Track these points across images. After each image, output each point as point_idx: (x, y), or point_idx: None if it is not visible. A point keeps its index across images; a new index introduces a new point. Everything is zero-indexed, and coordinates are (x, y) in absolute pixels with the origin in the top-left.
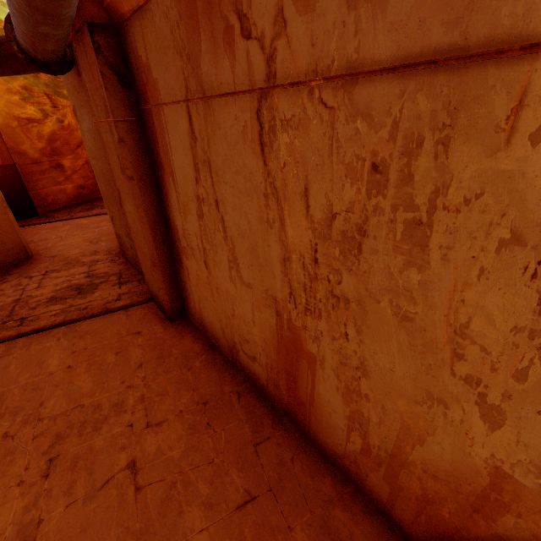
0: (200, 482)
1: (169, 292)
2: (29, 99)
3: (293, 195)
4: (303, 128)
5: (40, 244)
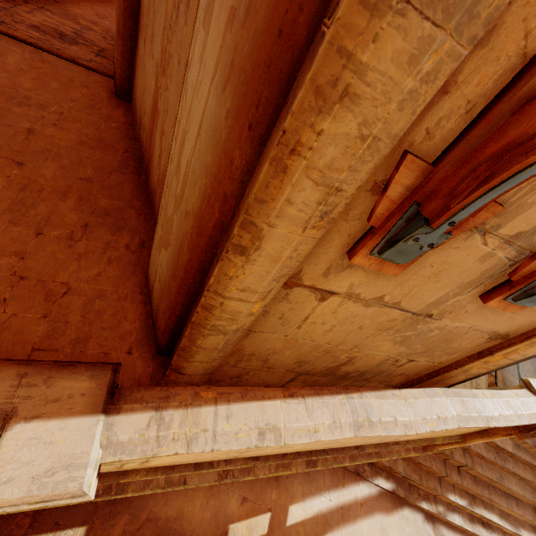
0: (67, 160)
1: (123, 68)
2: None
3: None
4: None
5: None
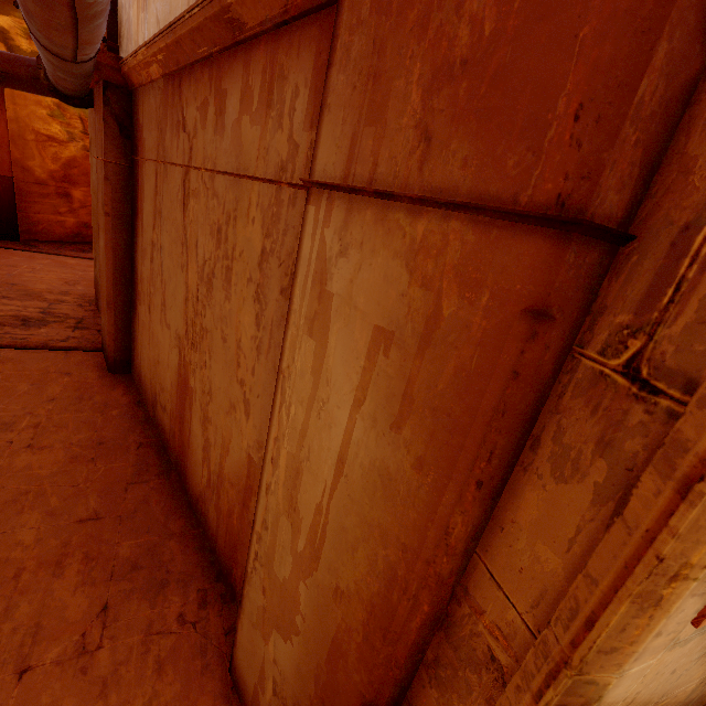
0: (55, 497)
1: (117, 338)
2: (58, 117)
3: (193, 245)
4: (199, 198)
5: (4, 269)
